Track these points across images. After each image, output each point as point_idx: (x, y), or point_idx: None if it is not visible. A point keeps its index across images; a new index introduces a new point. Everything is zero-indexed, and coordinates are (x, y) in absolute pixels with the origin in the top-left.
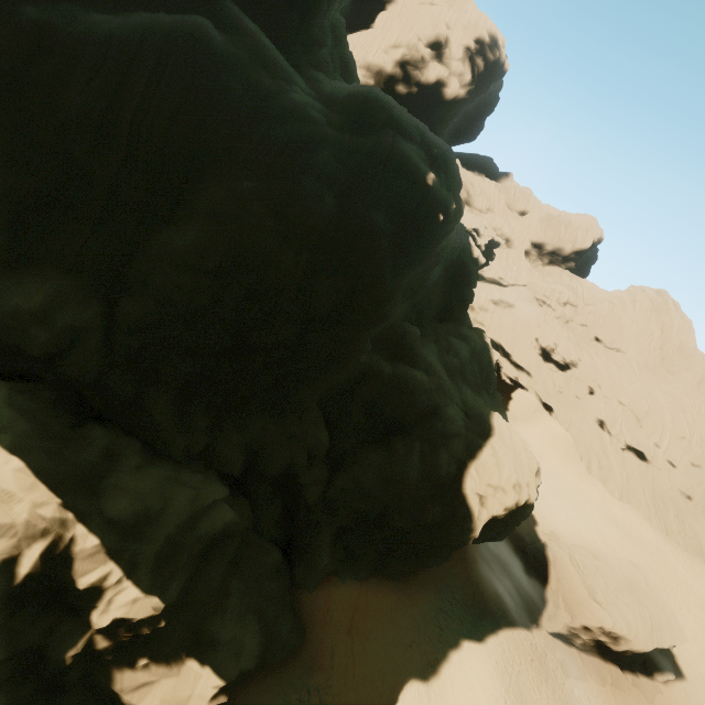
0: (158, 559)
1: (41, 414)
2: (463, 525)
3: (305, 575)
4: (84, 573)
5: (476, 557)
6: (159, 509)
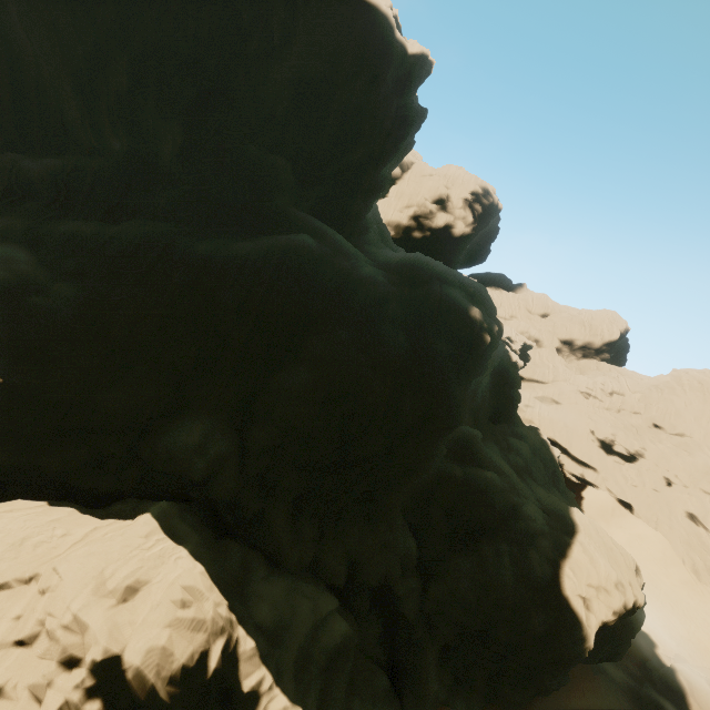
0: (295, 667)
1: (200, 529)
2: (573, 634)
3: (415, 706)
4: (246, 675)
5: (596, 688)
6: (289, 617)
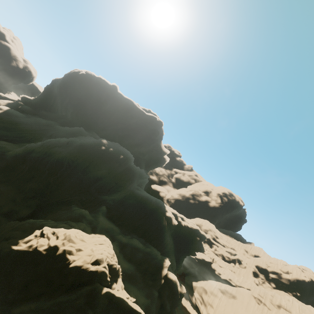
0: None
1: None
2: (15, 240)
3: None
4: None
5: None
6: None
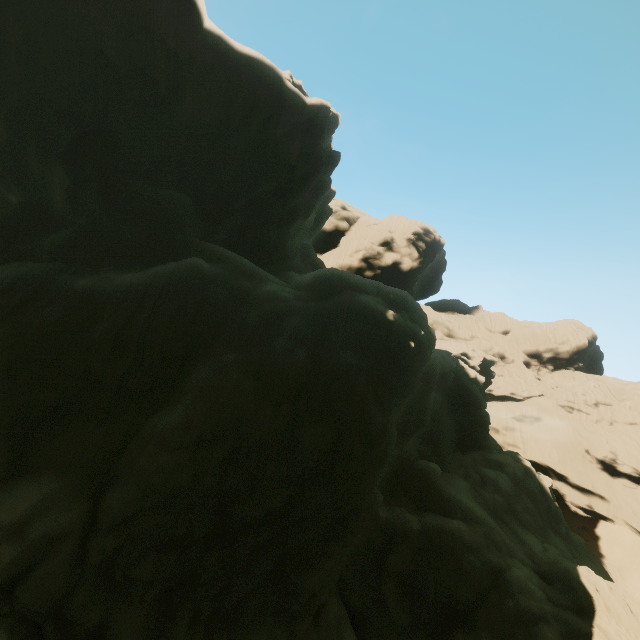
0: None
1: None
2: None
3: None
4: None
5: None
6: None
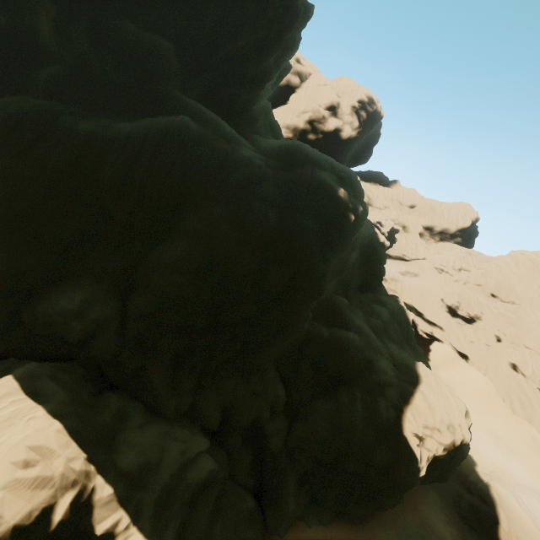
0: (156, 506)
1: (74, 386)
2: (409, 467)
3: (276, 521)
4: (101, 520)
5: (426, 500)
6: (157, 461)
